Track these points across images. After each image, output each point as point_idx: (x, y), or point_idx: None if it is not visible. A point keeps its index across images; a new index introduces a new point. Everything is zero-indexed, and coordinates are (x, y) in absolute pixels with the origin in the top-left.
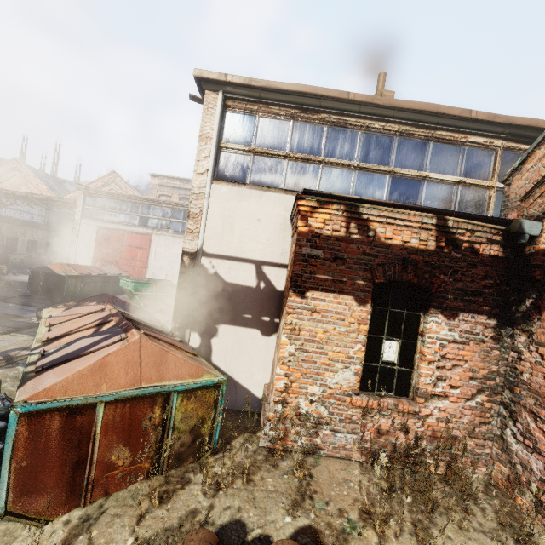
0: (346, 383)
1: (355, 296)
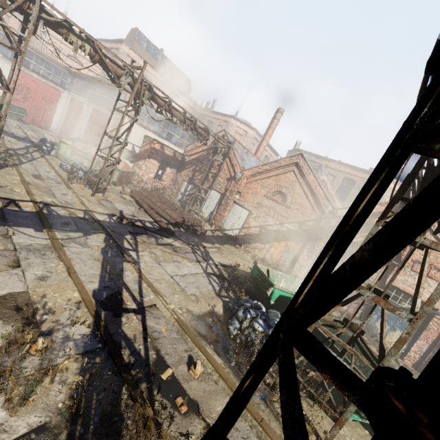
0: (152, 176)
1: (158, 161)
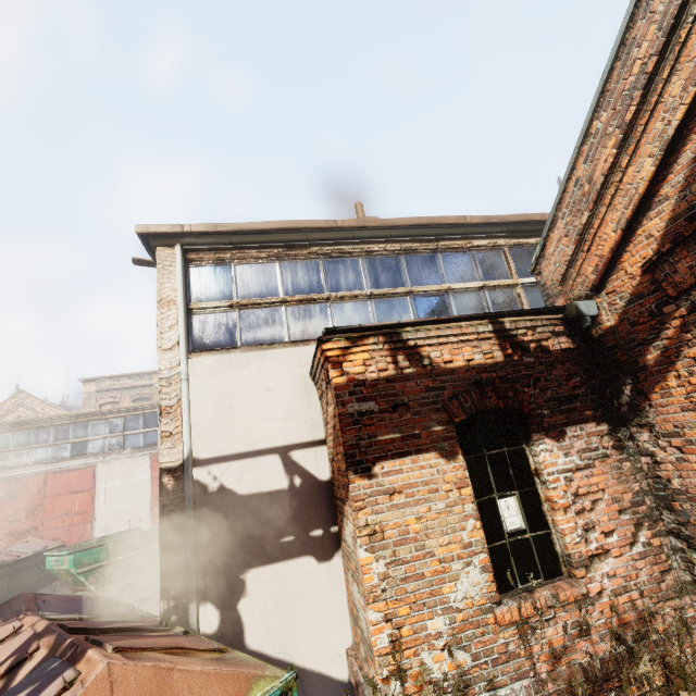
0: (477, 591)
1: (439, 450)
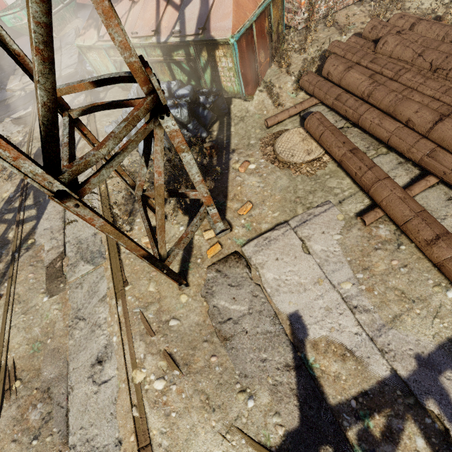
0: None
1: None
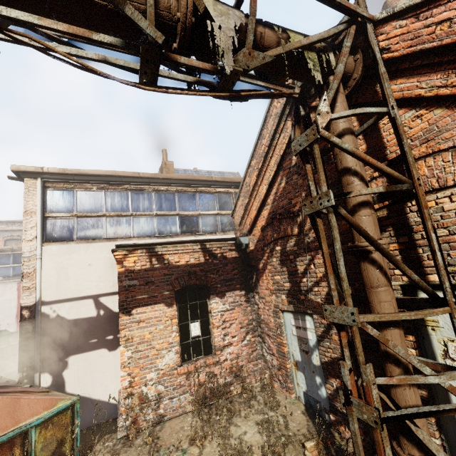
0: (172, 362)
1: (165, 303)
